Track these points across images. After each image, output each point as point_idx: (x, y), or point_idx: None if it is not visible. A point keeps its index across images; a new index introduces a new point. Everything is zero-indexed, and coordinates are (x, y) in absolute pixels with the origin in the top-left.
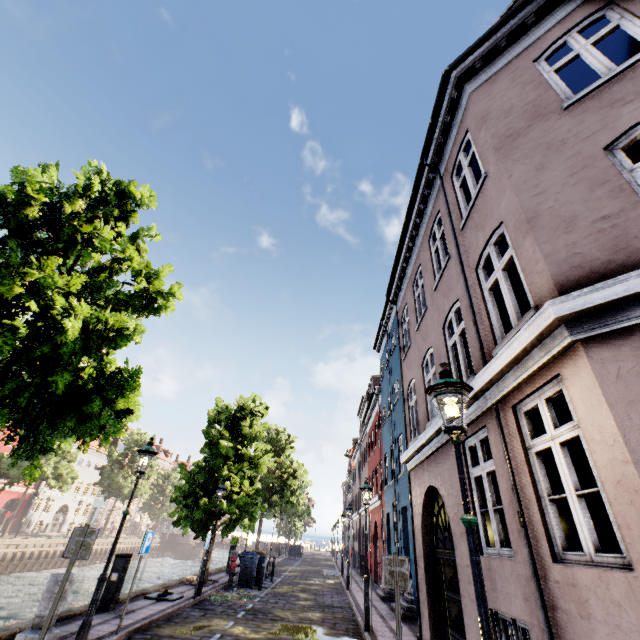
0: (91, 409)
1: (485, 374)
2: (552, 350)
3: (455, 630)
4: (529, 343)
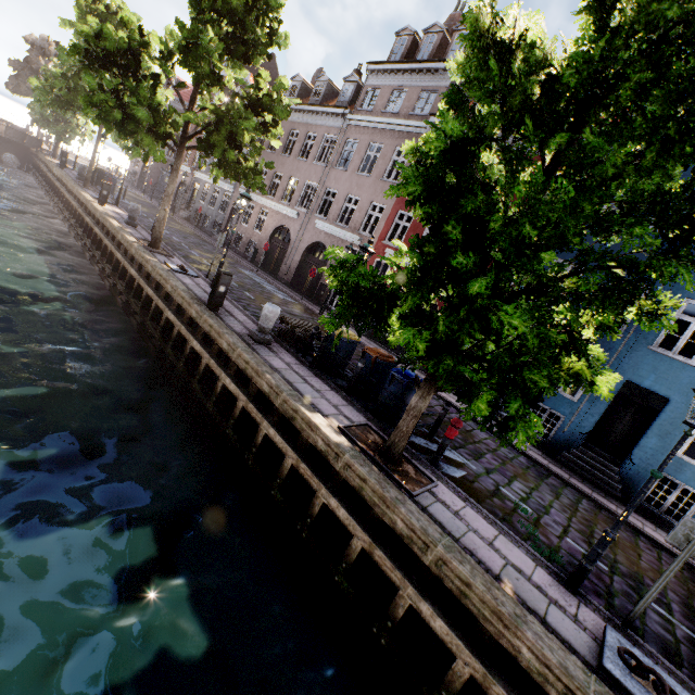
0: None
1: None
2: None
3: None
4: None
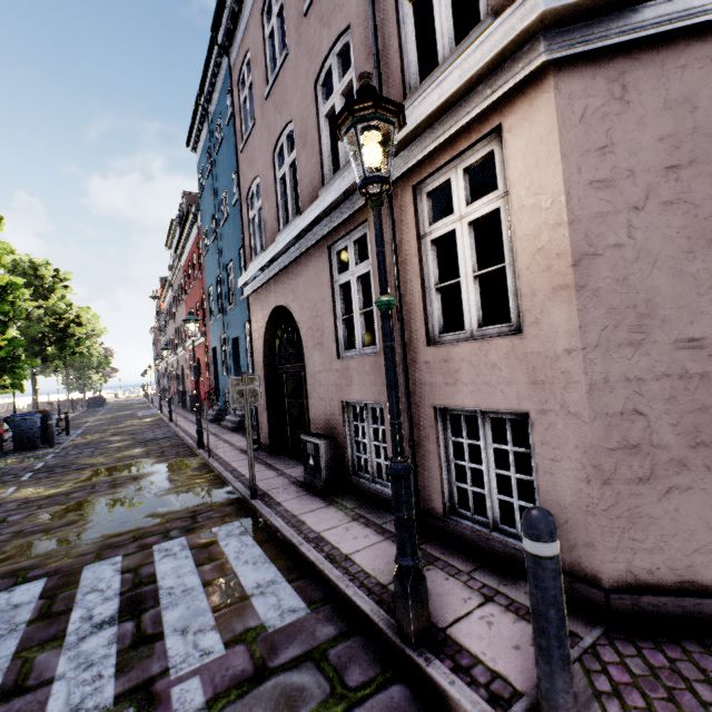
0: None
1: None
2: (507, 83)
3: (295, 426)
4: (479, 71)
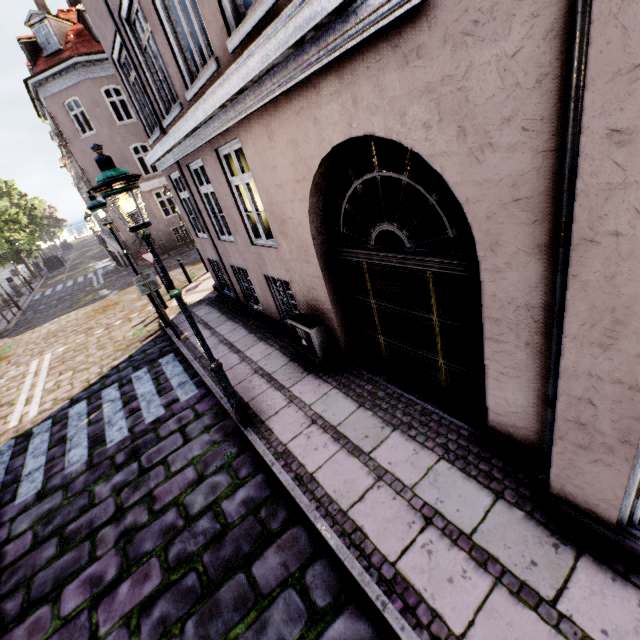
0: (3, 246)
1: None
2: None
3: None
4: None
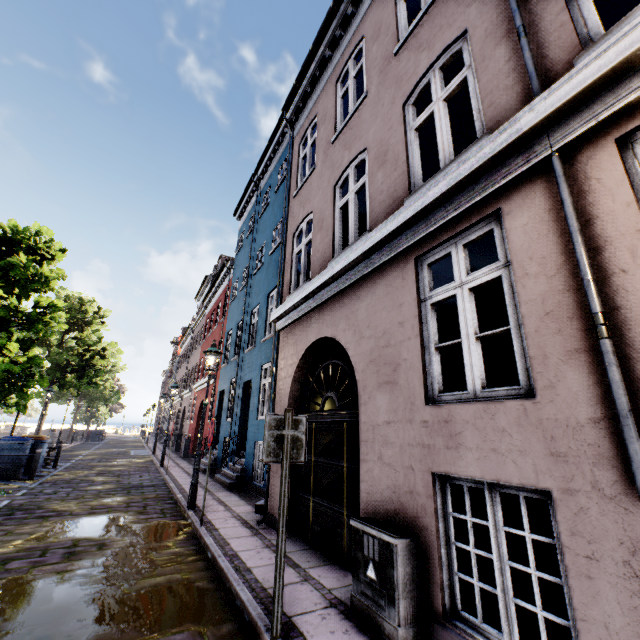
0: None
1: (579, 76)
2: None
3: (323, 498)
4: None
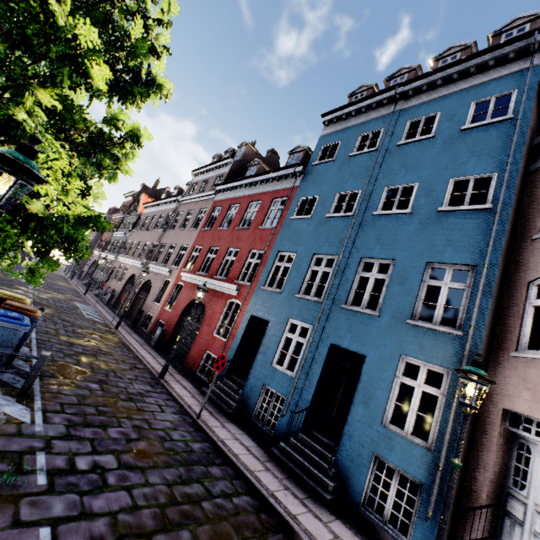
0: None
1: None
2: None
3: None
4: None
